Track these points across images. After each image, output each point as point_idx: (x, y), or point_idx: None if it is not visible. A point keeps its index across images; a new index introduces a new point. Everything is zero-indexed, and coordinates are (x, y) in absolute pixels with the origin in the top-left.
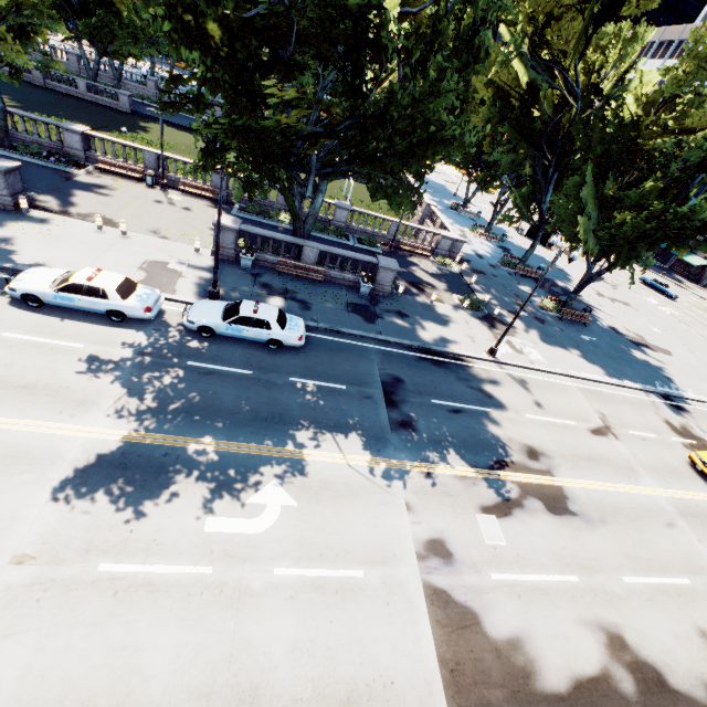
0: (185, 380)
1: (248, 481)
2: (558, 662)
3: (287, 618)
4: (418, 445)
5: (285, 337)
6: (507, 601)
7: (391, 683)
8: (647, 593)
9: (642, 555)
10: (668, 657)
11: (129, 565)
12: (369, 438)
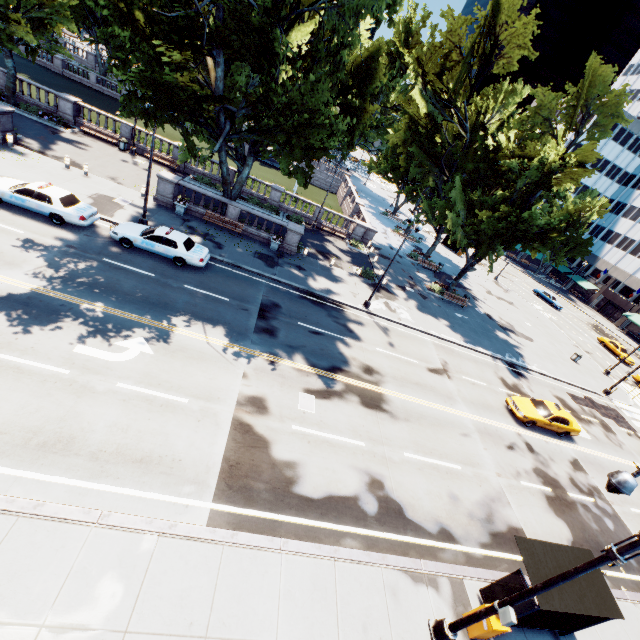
0: (97, 268)
1: (121, 333)
2: (321, 482)
3: (116, 409)
4: (272, 345)
5: (188, 257)
6: (298, 442)
7: (179, 460)
8: (420, 466)
9: (429, 445)
10: (415, 502)
11: (7, 355)
12: (233, 332)
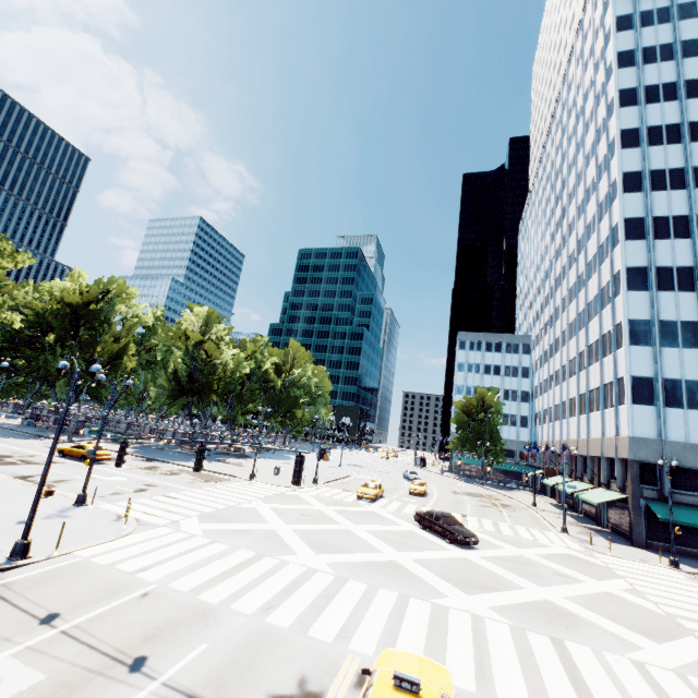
0: None
1: None
2: None
3: None
4: None
5: None
6: None
7: None
8: None
9: None
10: None
11: None
12: None
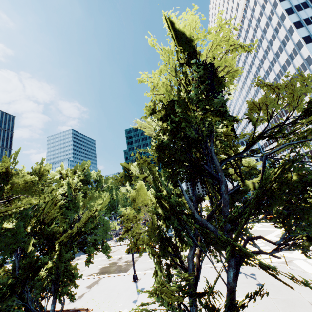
0: None
1: None
2: None
3: None
4: None
5: None
6: None
7: None
8: None
9: None
10: None
11: None
12: None
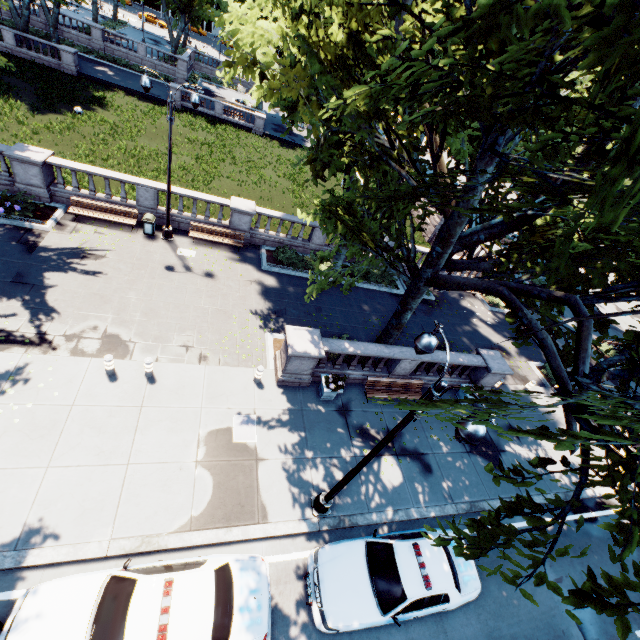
0: None
1: None
2: None
3: None
4: None
5: (463, 602)
6: None
7: None
8: None
9: None
10: None
11: None
12: None
